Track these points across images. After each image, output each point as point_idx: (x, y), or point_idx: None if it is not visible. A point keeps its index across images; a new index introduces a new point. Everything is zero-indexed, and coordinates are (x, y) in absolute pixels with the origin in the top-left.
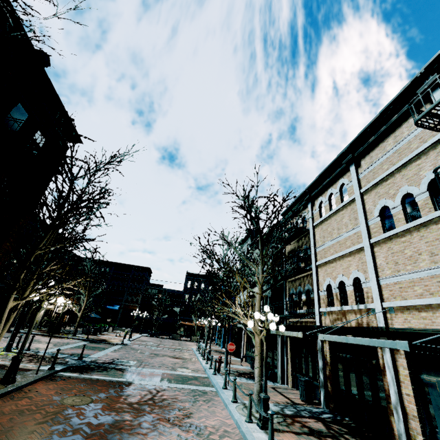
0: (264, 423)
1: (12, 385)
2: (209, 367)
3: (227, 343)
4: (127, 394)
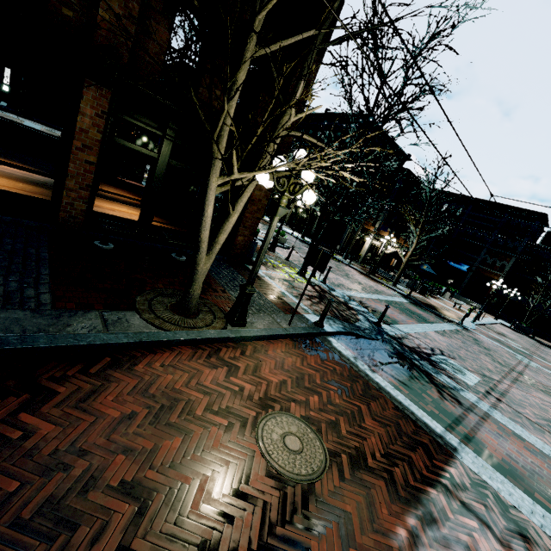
0: None
1: (235, 328)
2: None
3: None
4: (426, 513)
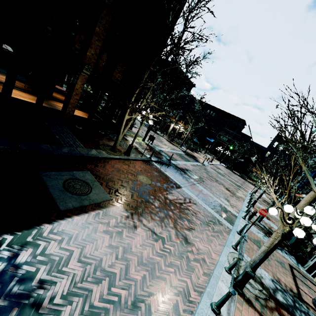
0: (236, 284)
1: (127, 156)
2: (244, 211)
3: (270, 206)
4: (170, 192)
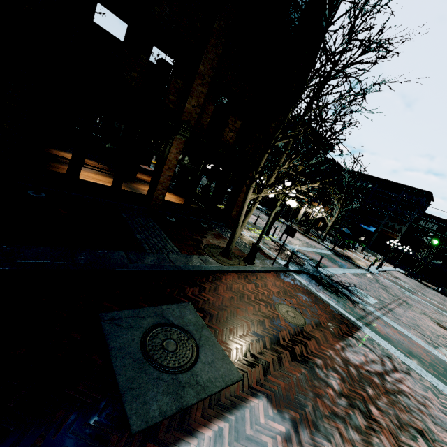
0: None
1: (250, 266)
2: None
3: None
4: (347, 343)
